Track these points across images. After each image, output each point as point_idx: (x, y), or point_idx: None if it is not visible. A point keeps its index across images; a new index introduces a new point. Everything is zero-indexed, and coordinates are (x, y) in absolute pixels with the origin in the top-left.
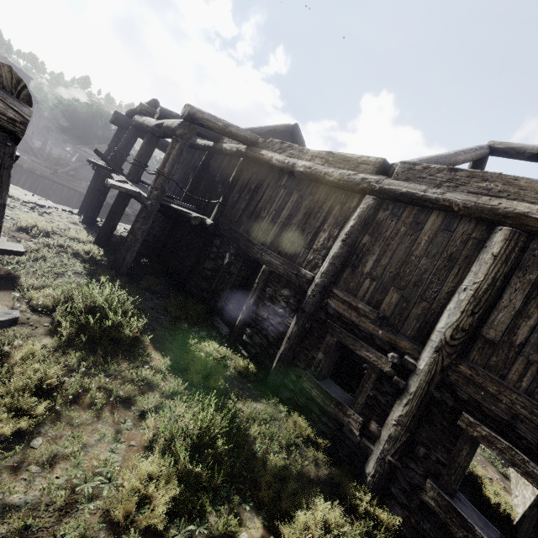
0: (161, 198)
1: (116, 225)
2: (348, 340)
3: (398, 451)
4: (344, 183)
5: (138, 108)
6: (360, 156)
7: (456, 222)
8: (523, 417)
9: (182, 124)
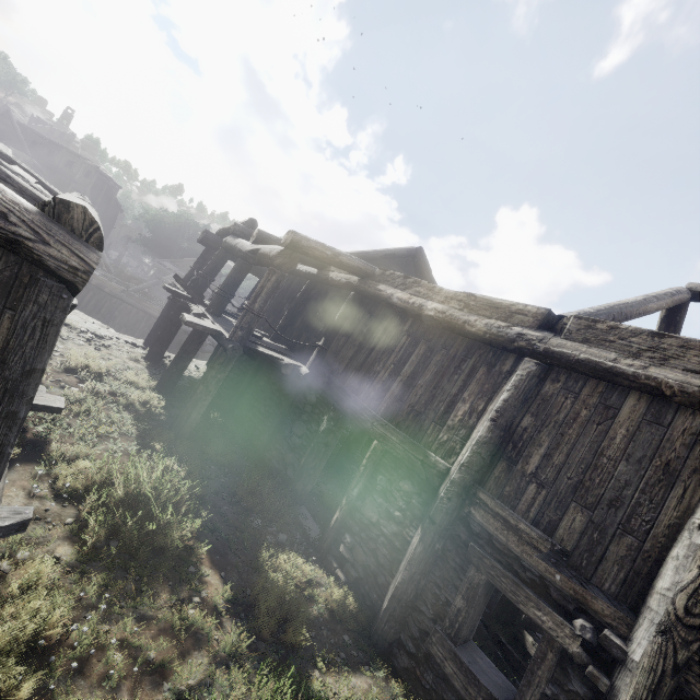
0: (247, 340)
1: (186, 367)
2: (504, 582)
3: None
4: (491, 337)
5: (232, 228)
6: (513, 303)
7: (670, 412)
8: None
9: (283, 253)
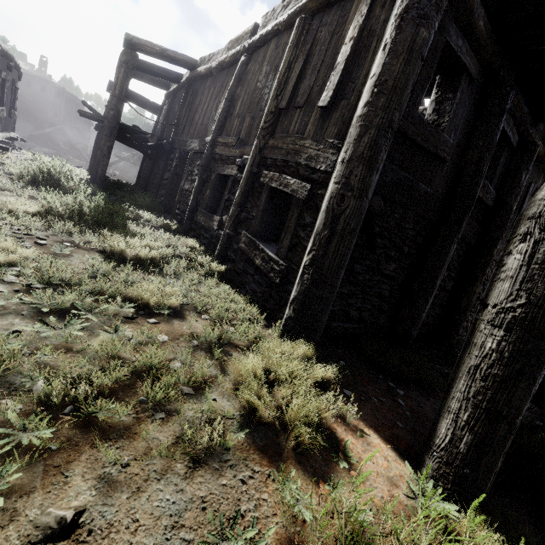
0: (119, 119)
1: None
2: (221, 169)
3: (232, 224)
4: (233, 58)
5: None
6: (244, 31)
7: (281, 39)
8: (291, 150)
9: (125, 52)
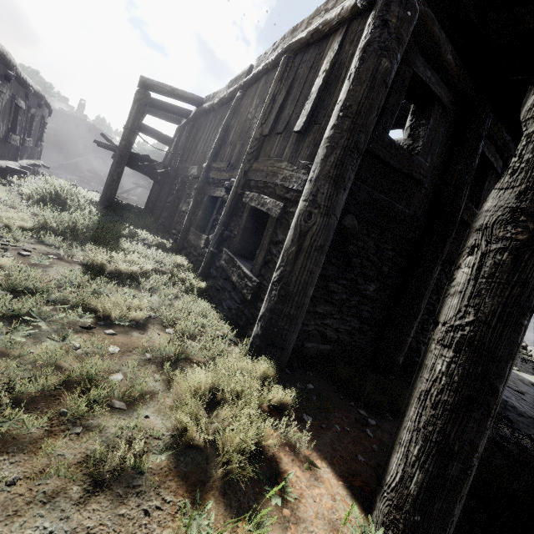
0: (129, 148)
1: None
2: (212, 191)
3: (216, 242)
4: (231, 94)
5: None
6: (242, 72)
7: (269, 76)
8: (270, 172)
9: (139, 91)
